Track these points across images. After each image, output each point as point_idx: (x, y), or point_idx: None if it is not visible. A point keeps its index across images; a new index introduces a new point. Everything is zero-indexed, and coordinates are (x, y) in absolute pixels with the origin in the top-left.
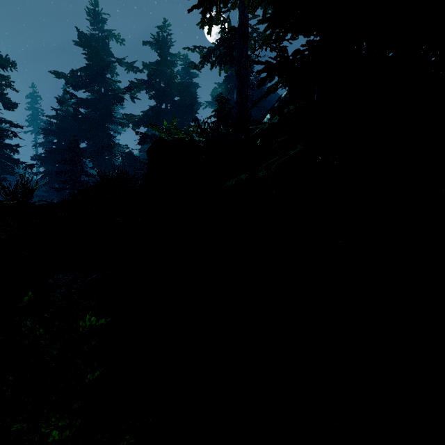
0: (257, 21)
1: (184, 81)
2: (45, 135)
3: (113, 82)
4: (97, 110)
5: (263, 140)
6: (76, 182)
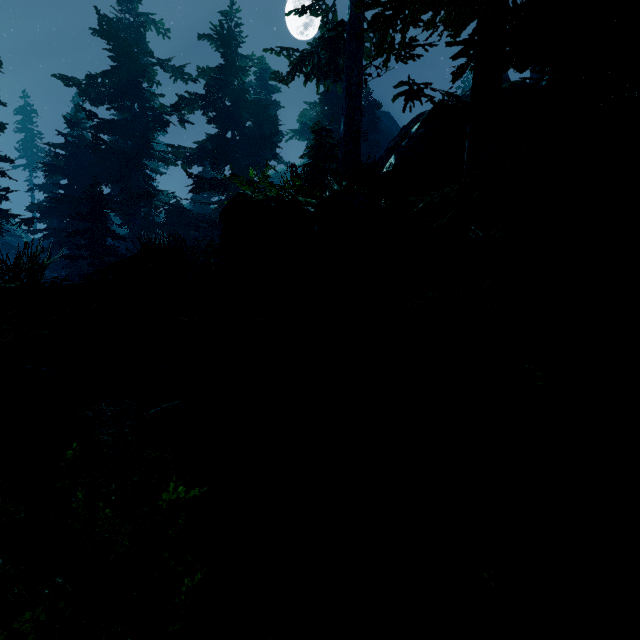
0: (445, 42)
1: (259, 98)
2: (48, 174)
3: (153, 95)
4: (129, 138)
5: (389, 199)
6: (99, 247)
